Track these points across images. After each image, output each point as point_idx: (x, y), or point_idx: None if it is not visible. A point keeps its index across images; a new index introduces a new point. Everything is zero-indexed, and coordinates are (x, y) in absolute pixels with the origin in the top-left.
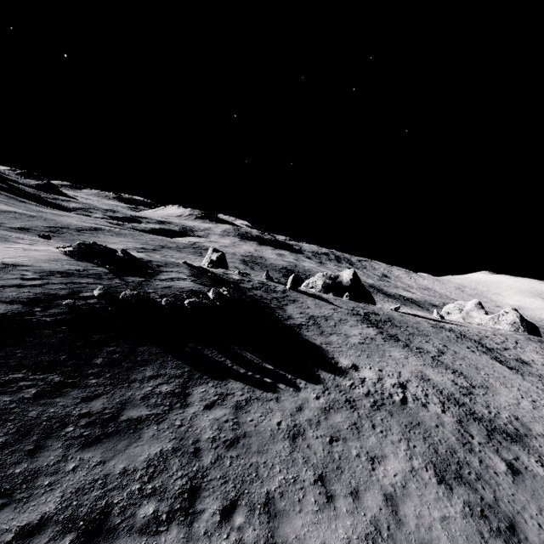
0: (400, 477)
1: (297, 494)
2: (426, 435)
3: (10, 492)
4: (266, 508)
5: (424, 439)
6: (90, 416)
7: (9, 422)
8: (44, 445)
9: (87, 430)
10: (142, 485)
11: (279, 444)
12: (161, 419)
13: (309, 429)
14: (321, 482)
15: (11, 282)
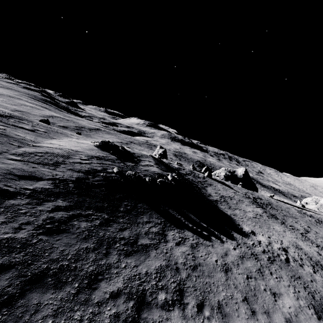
0: (293, 309)
1: (235, 305)
2: (305, 286)
3: (102, 273)
4: (219, 310)
5: (304, 288)
6: (124, 240)
7: (93, 236)
8: (109, 252)
9: (125, 247)
10: (156, 282)
11: (219, 274)
12: (157, 247)
13: (234, 268)
14: (246, 301)
15: (76, 160)
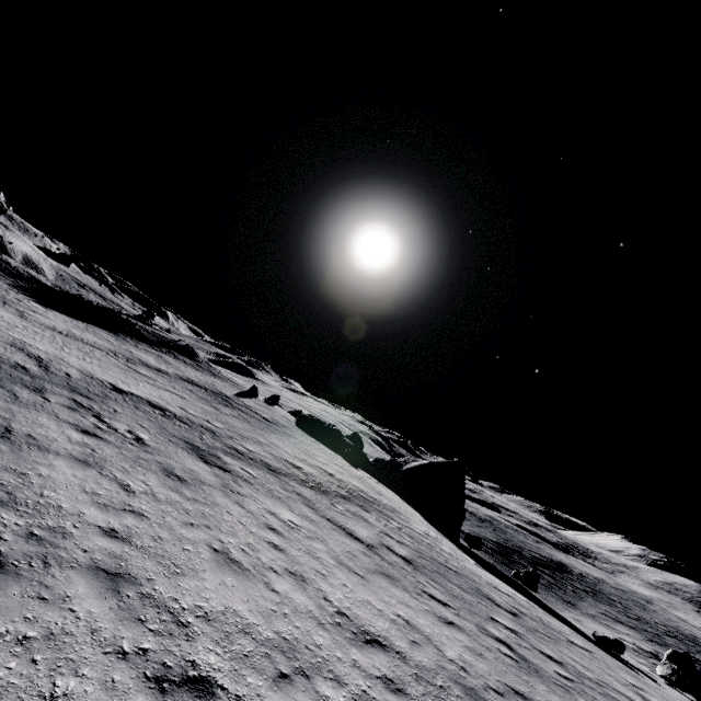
0: None
1: None
2: None
3: None
4: None
5: None
6: None
7: None
8: None
9: None
10: None
11: None
12: None
13: None
14: None
15: None
